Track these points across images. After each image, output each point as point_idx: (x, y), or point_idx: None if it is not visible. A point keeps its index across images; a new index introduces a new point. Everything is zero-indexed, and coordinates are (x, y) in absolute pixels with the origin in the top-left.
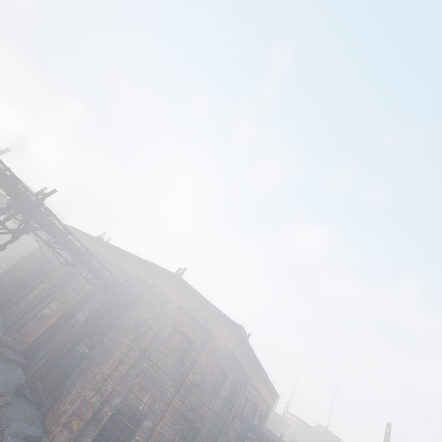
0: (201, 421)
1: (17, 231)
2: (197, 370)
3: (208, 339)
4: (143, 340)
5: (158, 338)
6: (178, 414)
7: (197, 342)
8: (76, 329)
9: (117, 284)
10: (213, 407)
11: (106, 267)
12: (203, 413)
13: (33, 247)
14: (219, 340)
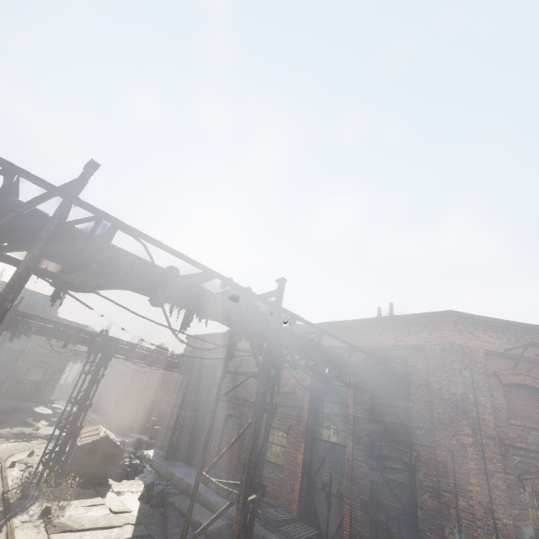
0: None
1: (275, 372)
2: None
3: None
4: (486, 426)
5: (497, 412)
6: None
7: None
8: (350, 455)
9: (384, 369)
10: None
11: (369, 354)
12: None
13: (154, 382)
14: None
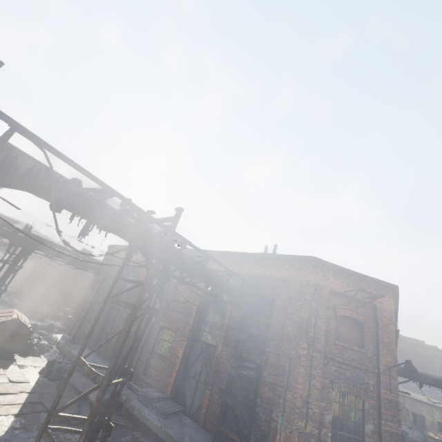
0: None
1: (160, 284)
2: (384, 351)
3: (375, 313)
4: (318, 343)
5: (328, 334)
6: (392, 404)
7: (366, 321)
8: (218, 354)
9: (255, 293)
10: None
11: (245, 280)
12: None
13: (75, 279)
14: (386, 309)
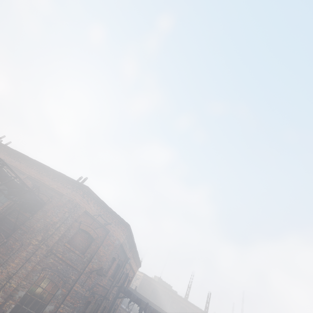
0: (93, 296)
1: None
2: (95, 260)
3: (106, 236)
4: (51, 240)
5: (64, 237)
6: (78, 295)
7: (97, 238)
8: None
9: (27, 191)
10: (102, 284)
11: (18, 176)
12: (95, 289)
13: None
14: (115, 236)
